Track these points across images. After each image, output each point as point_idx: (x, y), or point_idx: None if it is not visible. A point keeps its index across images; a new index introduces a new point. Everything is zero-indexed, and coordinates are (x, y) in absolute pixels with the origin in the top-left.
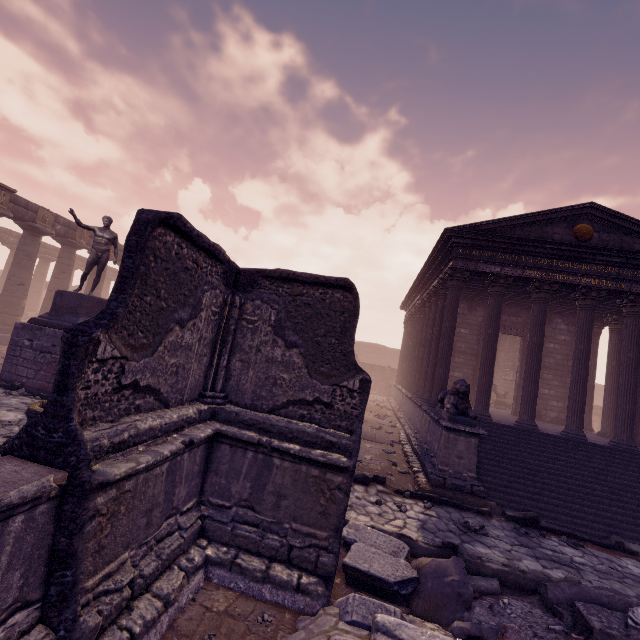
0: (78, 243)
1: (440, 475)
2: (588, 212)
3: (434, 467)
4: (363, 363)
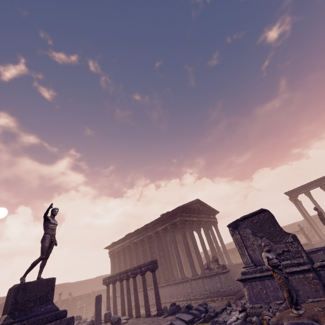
0: None
1: (233, 290)
2: (197, 201)
3: (225, 291)
4: (74, 297)
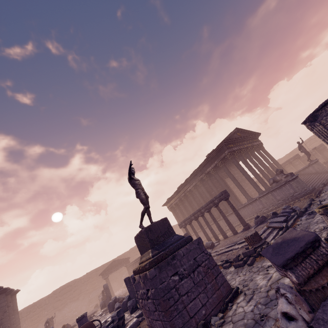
0: None
1: (308, 189)
2: (237, 130)
3: (300, 193)
4: None
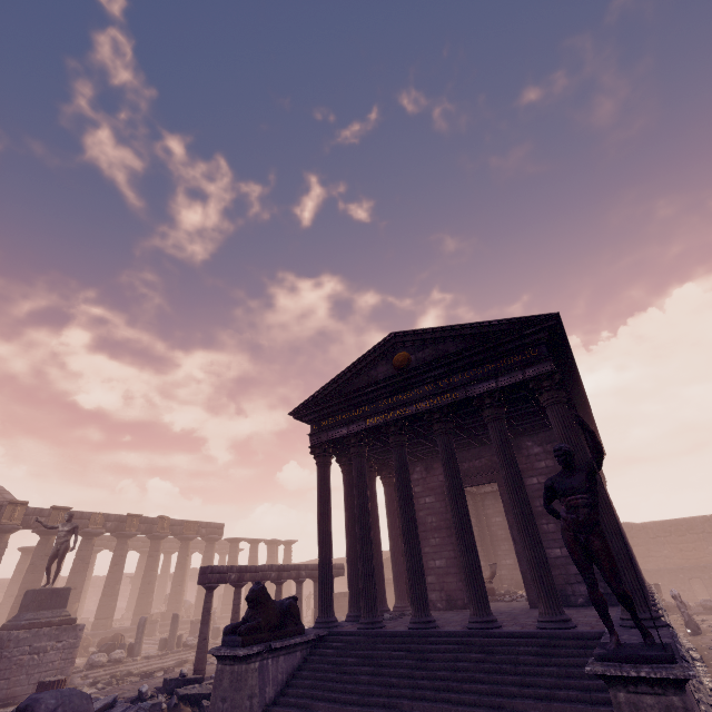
0: (128, 532)
1: None
2: (395, 342)
3: None
4: None
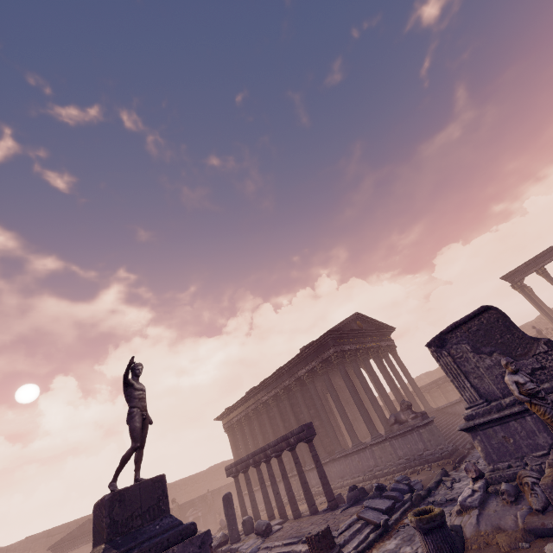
0: None
1: (446, 450)
2: (357, 316)
3: (434, 454)
4: (181, 505)
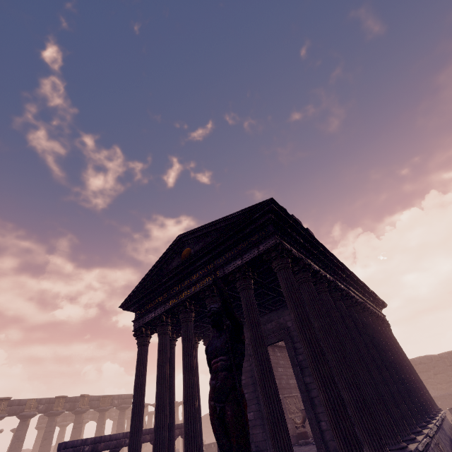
0: (56, 411)
1: None
2: (182, 241)
3: None
4: None
